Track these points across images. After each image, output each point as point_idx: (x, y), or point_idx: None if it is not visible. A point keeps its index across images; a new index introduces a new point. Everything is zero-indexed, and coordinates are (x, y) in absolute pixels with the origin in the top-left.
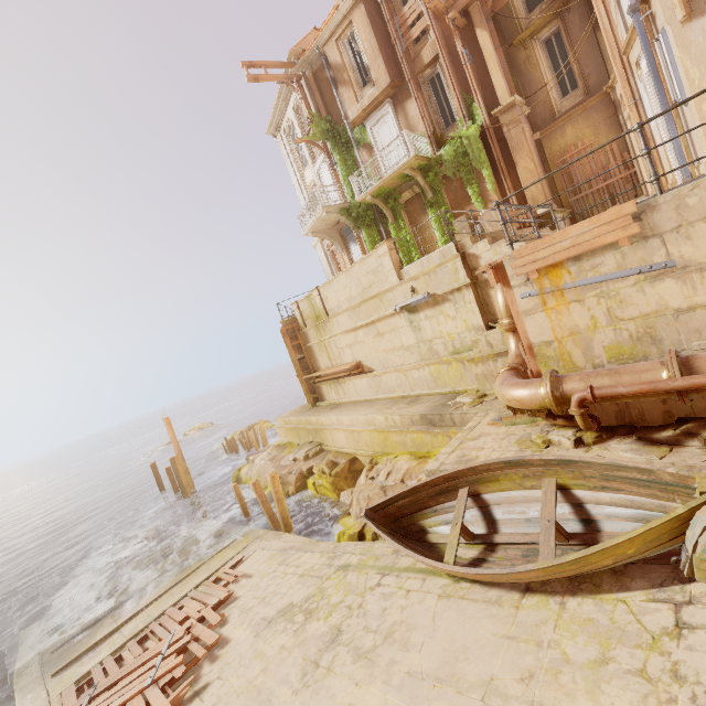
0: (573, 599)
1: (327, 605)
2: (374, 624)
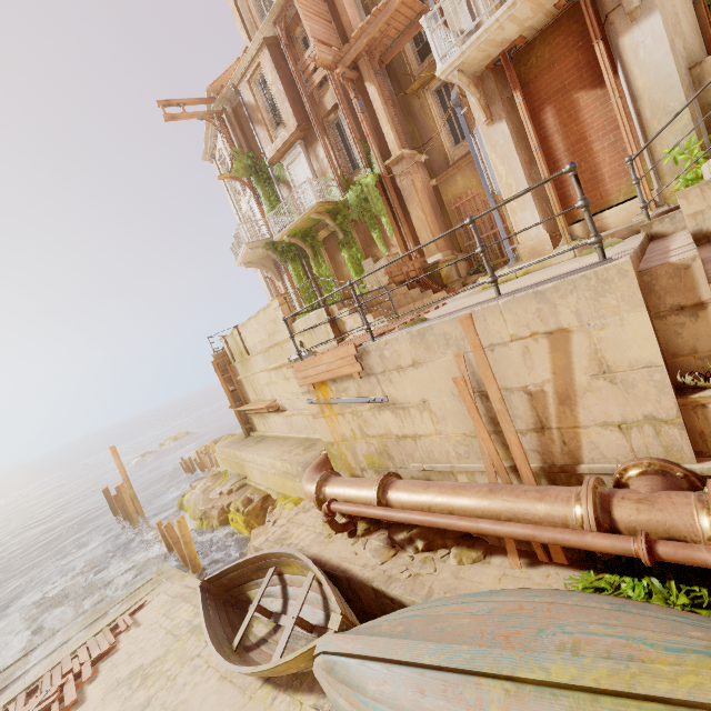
0: (282, 695)
1: (159, 671)
2: (170, 700)
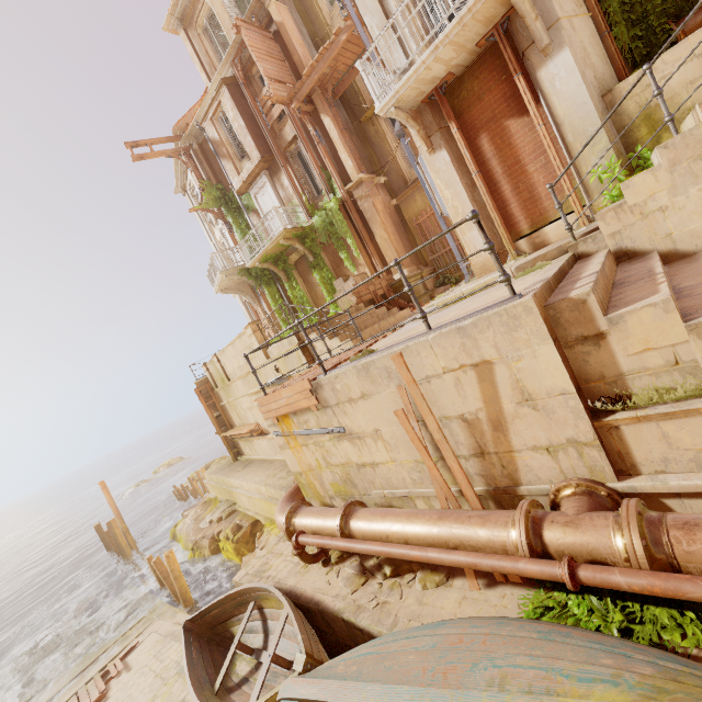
0: None
1: None
2: None
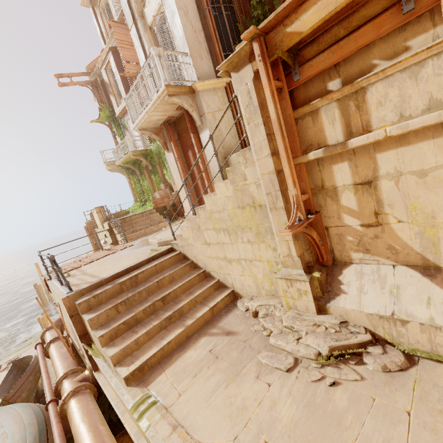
0: None
1: None
2: None
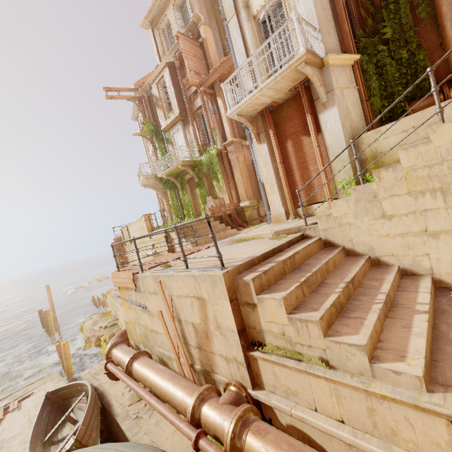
0: None
1: (8, 446)
2: None
